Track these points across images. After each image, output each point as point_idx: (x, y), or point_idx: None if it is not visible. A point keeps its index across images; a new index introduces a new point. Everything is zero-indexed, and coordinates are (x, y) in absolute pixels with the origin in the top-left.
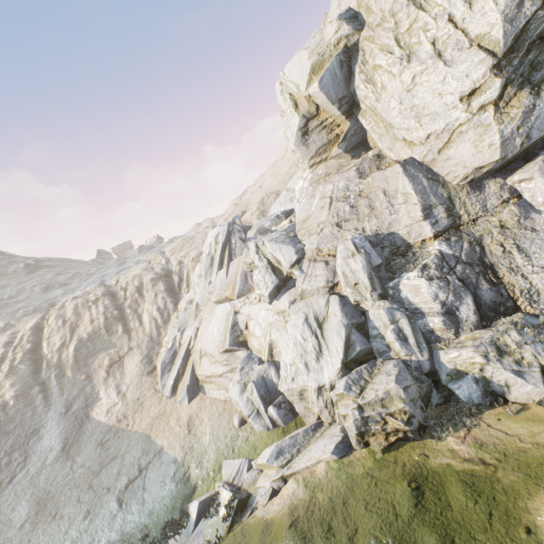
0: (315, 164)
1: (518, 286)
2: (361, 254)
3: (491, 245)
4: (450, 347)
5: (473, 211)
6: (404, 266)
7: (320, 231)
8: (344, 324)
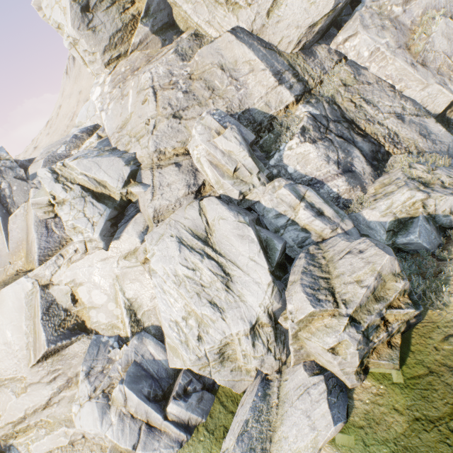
0: (113, 61)
1: (380, 134)
2: (232, 127)
3: (344, 102)
4: (371, 202)
5: (316, 74)
6: (275, 141)
7: (152, 128)
8: (245, 222)
